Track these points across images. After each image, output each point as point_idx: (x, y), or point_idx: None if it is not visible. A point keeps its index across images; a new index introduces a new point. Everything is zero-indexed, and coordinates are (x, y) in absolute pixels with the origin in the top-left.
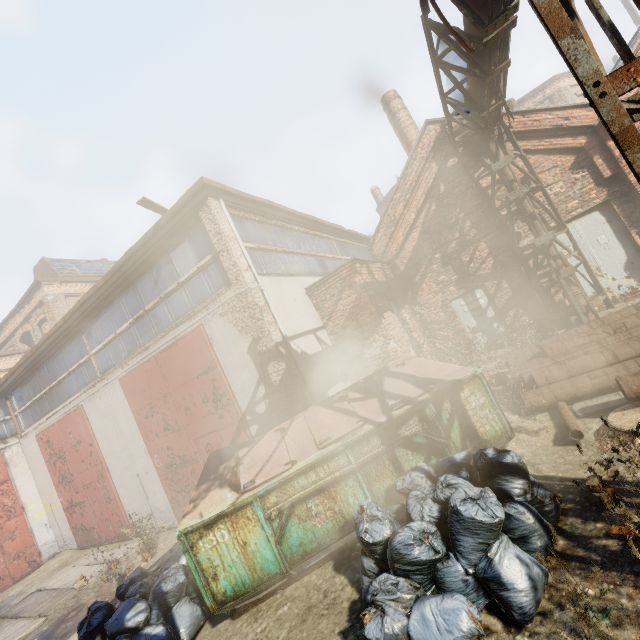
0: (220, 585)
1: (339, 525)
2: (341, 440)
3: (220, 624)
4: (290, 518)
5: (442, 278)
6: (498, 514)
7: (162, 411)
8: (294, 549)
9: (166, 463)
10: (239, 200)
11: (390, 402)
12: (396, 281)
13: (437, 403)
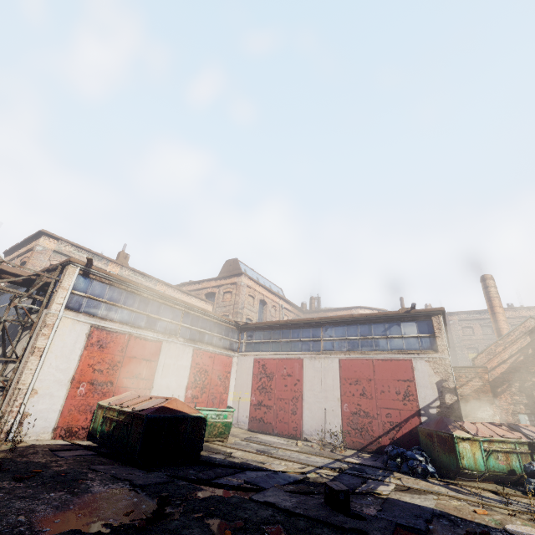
0: (464, 462)
1: (508, 469)
2: (512, 439)
3: (447, 480)
4: (490, 455)
5: (516, 397)
6: None
7: (363, 385)
8: (490, 466)
9: (352, 411)
10: (442, 316)
11: (530, 437)
12: None
13: None
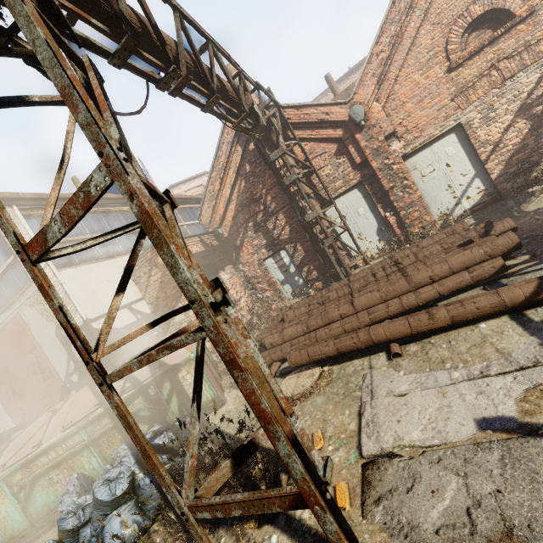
0: None
1: None
2: (79, 423)
3: None
4: (35, 488)
5: (256, 242)
6: (117, 492)
7: (7, 381)
8: (40, 509)
9: (21, 420)
10: (40, 201)
11: (127, 385)
12: (222, 246)
13: (159, 384)
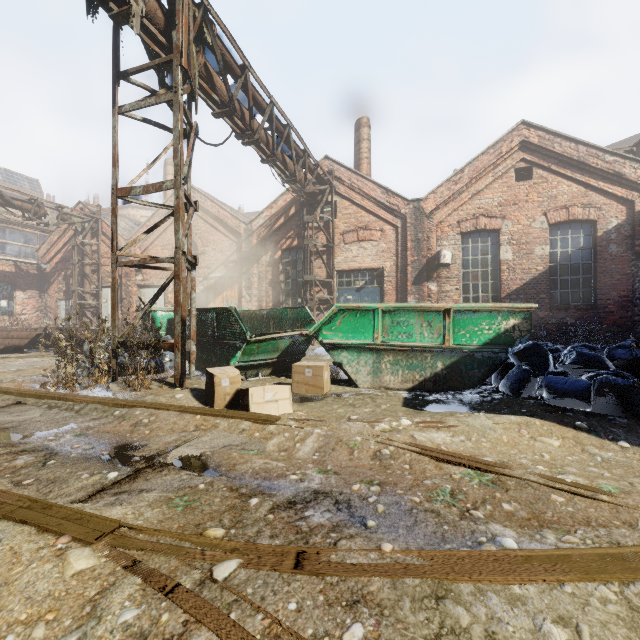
0: None
1: None
2: None
3: None
4: None
5: (61, 286)
6: None
7: None
8: None
9: None
10: None
11: None
12: (41, 276)
13: None
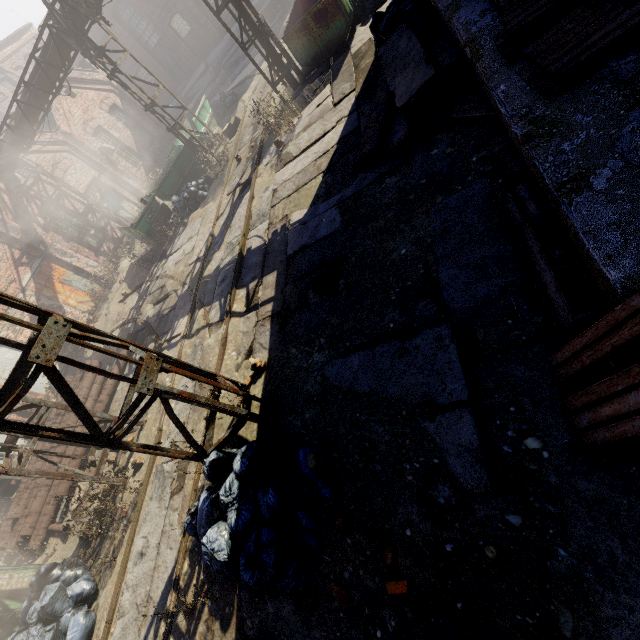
0: None
1: None
2: None
3: None
4: None
5: None
6: (57, 584)
7: None
8: None
9: None
10: None
11: None
12: None
13: None
